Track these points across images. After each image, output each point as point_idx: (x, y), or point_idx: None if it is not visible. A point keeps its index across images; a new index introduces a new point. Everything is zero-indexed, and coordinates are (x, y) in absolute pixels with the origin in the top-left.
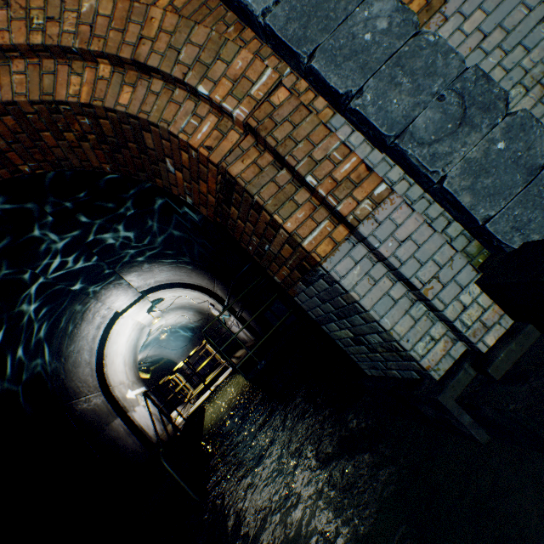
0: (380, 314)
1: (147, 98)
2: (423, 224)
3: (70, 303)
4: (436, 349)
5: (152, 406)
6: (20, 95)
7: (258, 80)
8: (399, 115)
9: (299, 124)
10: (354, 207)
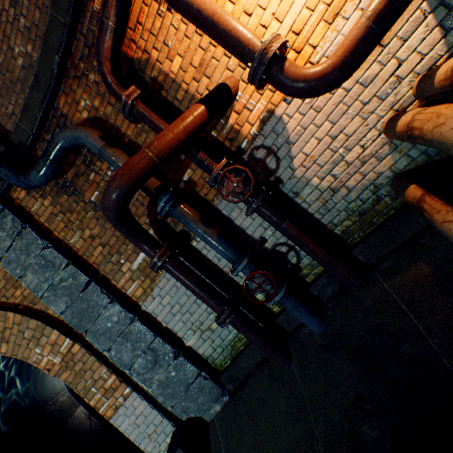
0: (139, 442)
1: (15, 347)
2: (148, 406)
3: None
4: None
5: None
6: None
7: (64, 344)
8: (128, 360)
9: (86, 361)
10: (116, 401)
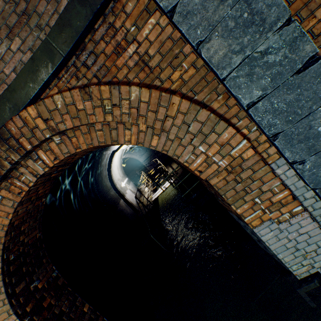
0: (278, 252)
1: (166, 142)
2: (317, 228)
3: (96, 156)
4: (302, 269)
5: (132, 188)
6: (102, 142)
7: (236, 146)
8: None
9: (257, 171)
10: (279, 216)
